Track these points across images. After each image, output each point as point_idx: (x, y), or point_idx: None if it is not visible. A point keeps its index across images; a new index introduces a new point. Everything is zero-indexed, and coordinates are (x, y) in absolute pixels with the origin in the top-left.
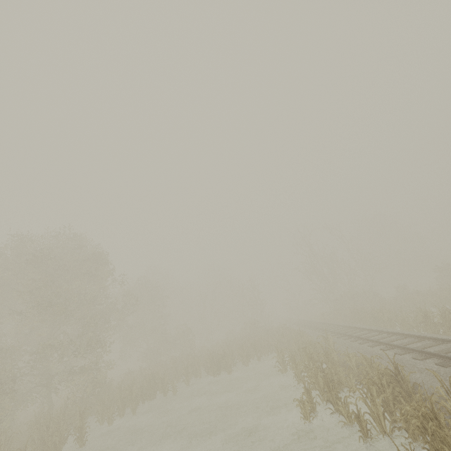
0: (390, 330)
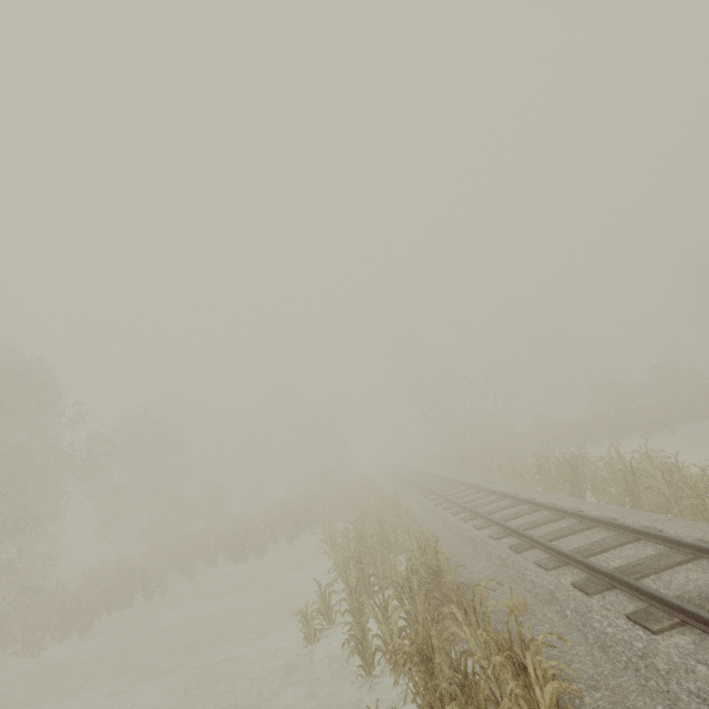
0: (494, 486)
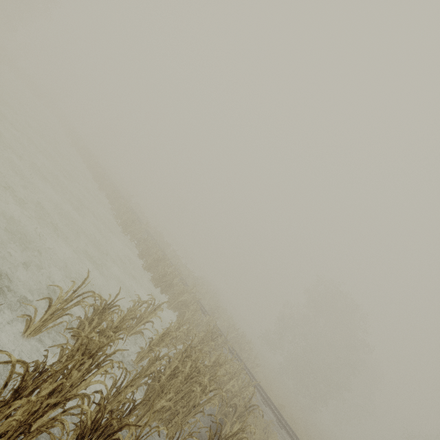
0: None
